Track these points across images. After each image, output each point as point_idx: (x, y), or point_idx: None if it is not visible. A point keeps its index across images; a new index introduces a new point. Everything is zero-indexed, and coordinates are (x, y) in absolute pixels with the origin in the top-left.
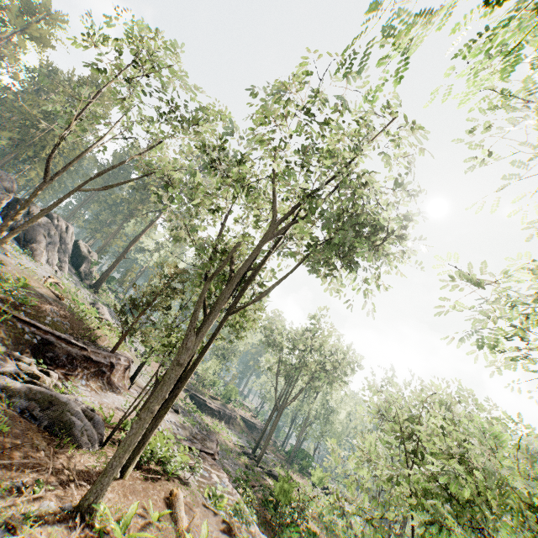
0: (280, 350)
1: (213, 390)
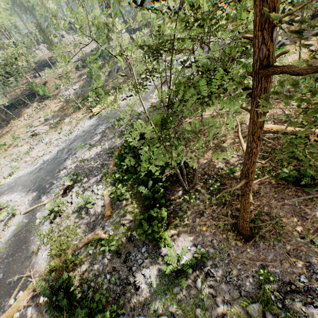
0: None
1: None
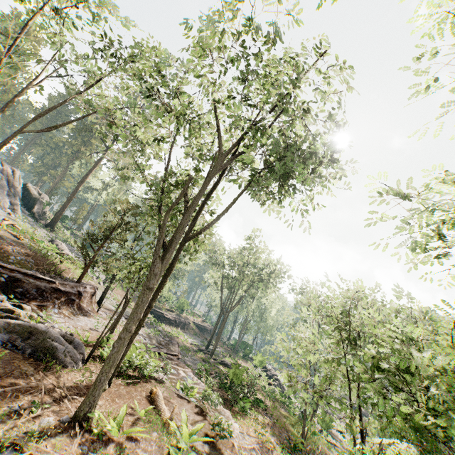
0: (223, 267)
1: (168, 304)
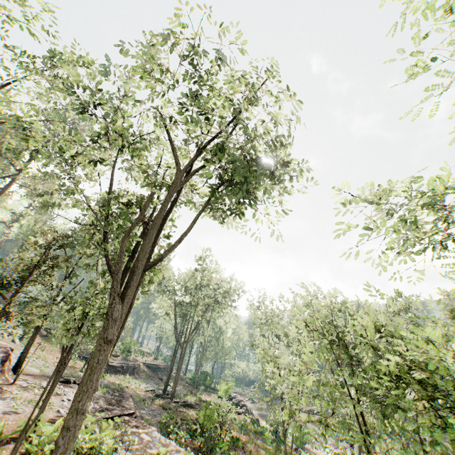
0: (175, 294)
1: None
